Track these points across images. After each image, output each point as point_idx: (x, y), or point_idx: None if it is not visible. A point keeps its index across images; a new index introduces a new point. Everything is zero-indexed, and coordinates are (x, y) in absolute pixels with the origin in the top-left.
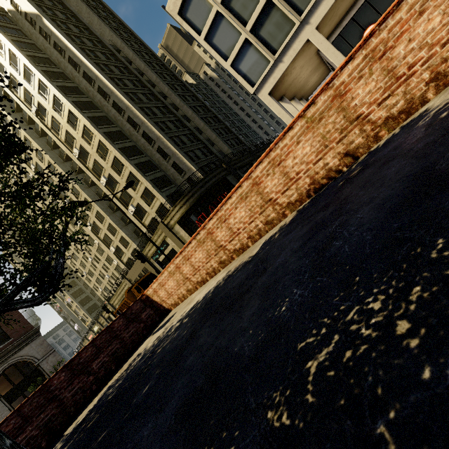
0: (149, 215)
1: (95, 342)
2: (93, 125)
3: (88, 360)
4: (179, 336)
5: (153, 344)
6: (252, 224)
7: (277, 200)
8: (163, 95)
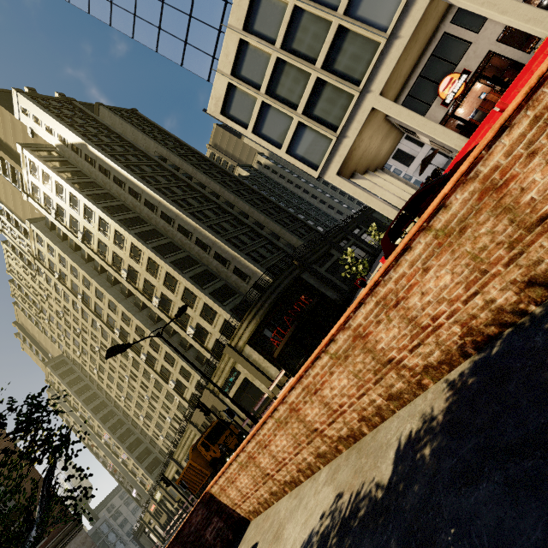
0: (211, 335)
1: None
2: (141, 241)
3: None
4: None
5: None
6: (364, 399)
7: (403, 362)
8: (215, 194)
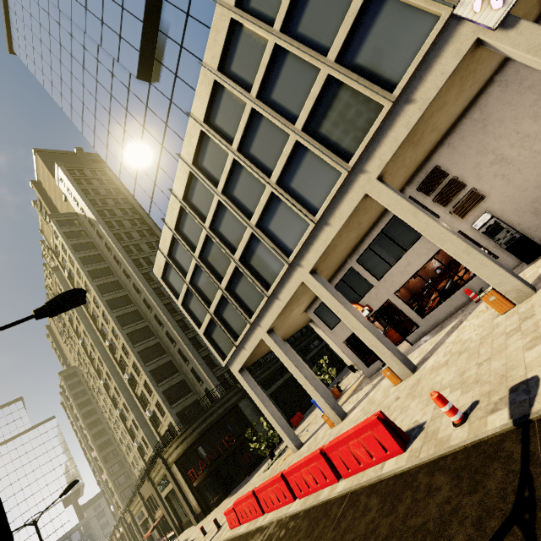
0: (163, 425)
1: None
2: (119, 326)
3: None
4: None
5: None
6: None
7: None
8: None
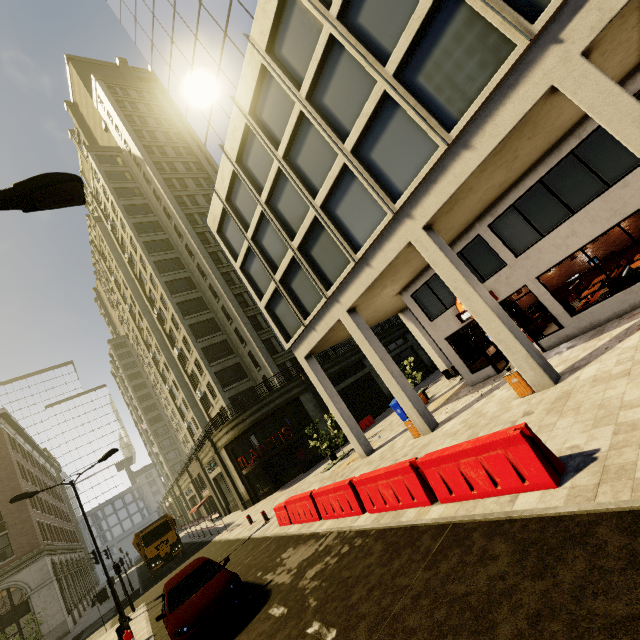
0: (214, 408)
1: None
2: (168, 293)
3: None
4: None
5: None
6: None
7: None
8: None
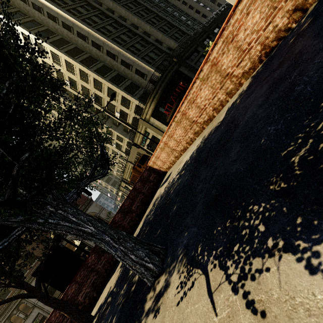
0: (130, 116)
1: (129, 196)
2: (71, 57)
3: (129, 206)
4: (183, 180)
5: (164, 190)
6: (215, 99)
7: (233, 74)
8: (110, 10)
